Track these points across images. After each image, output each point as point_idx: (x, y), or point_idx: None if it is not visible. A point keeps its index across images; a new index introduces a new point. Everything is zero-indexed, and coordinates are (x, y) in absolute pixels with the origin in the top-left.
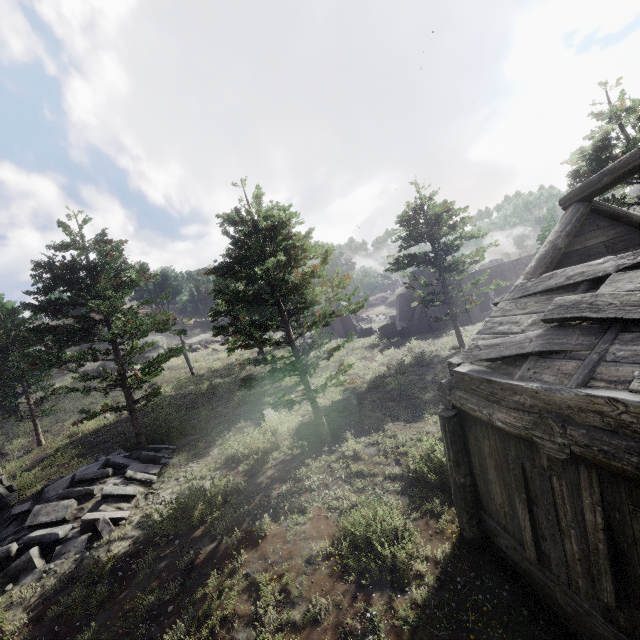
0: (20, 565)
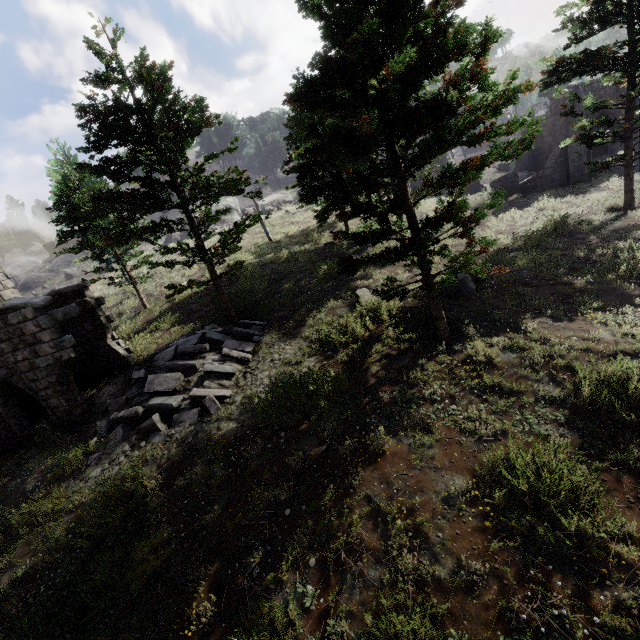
0: (147, 427)
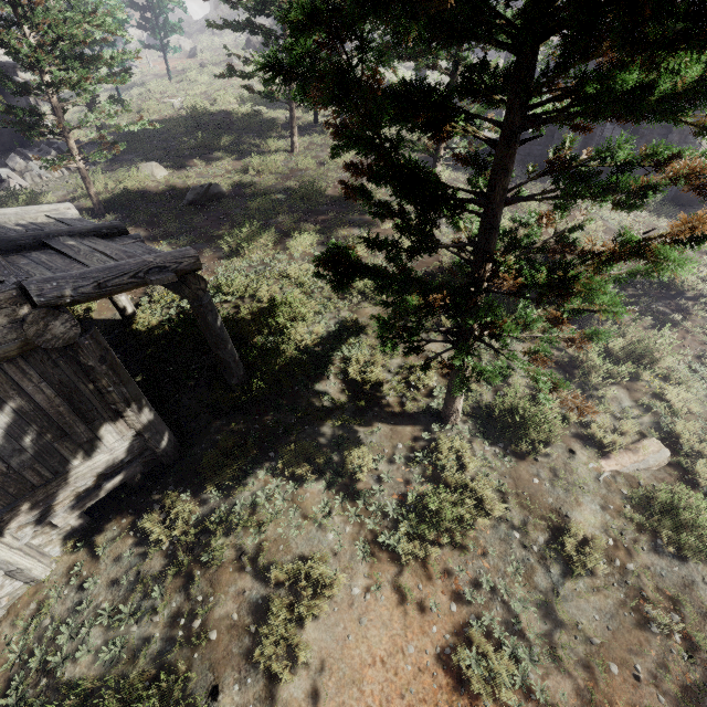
0: None
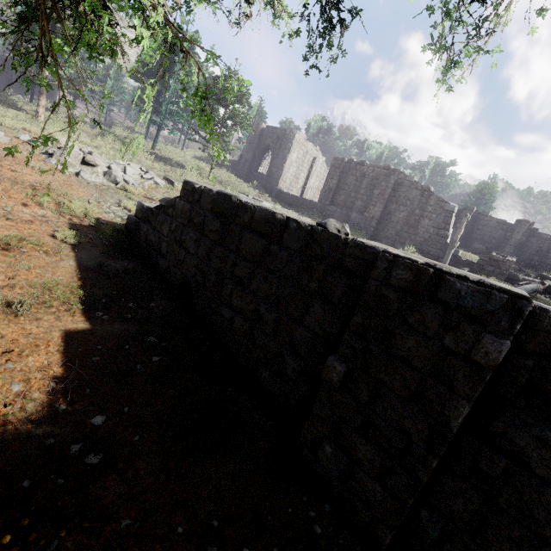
0: None
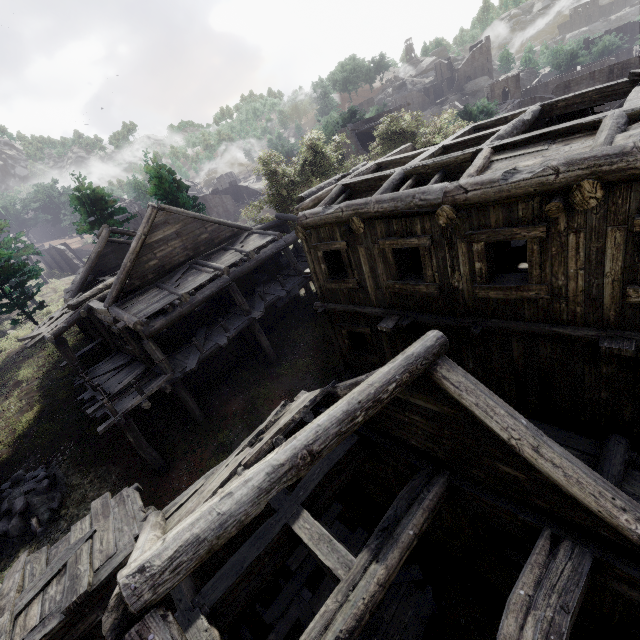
0: None
